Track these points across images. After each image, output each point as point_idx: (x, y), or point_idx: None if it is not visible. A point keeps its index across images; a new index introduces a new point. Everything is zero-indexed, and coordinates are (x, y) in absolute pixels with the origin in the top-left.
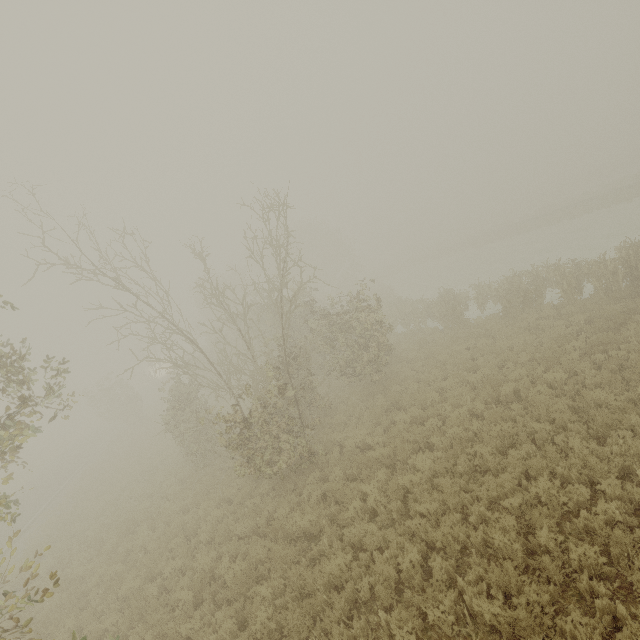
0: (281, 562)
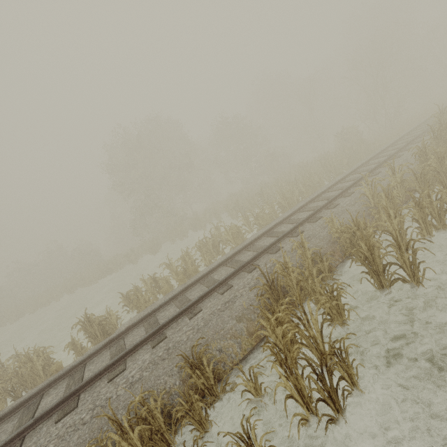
0: None
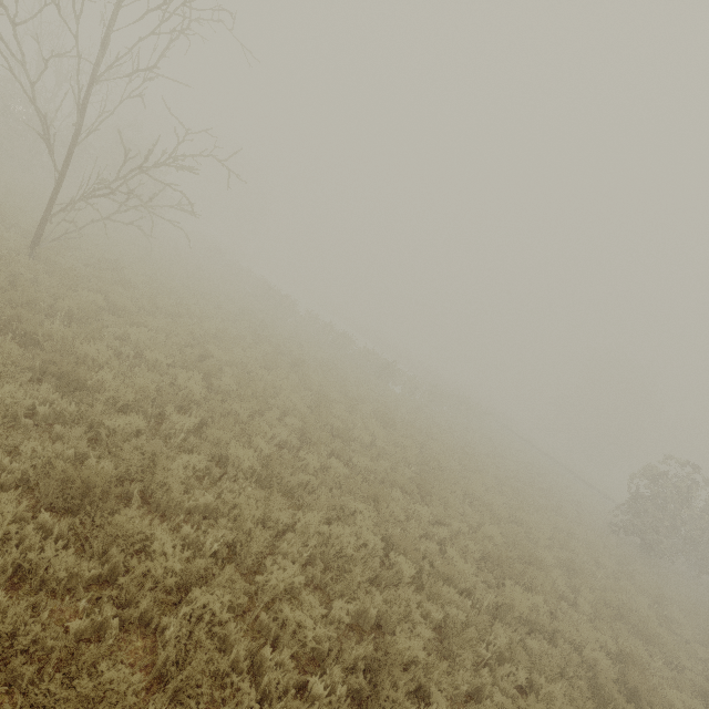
0: None
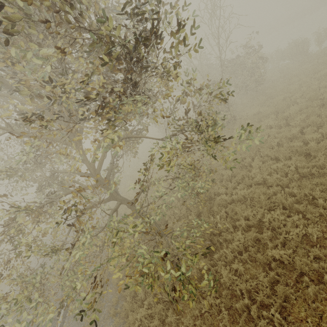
0: (233, 147)
